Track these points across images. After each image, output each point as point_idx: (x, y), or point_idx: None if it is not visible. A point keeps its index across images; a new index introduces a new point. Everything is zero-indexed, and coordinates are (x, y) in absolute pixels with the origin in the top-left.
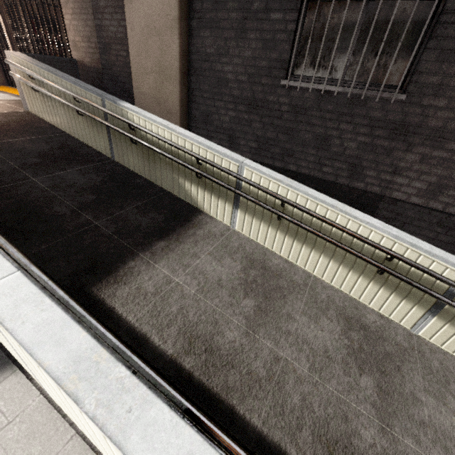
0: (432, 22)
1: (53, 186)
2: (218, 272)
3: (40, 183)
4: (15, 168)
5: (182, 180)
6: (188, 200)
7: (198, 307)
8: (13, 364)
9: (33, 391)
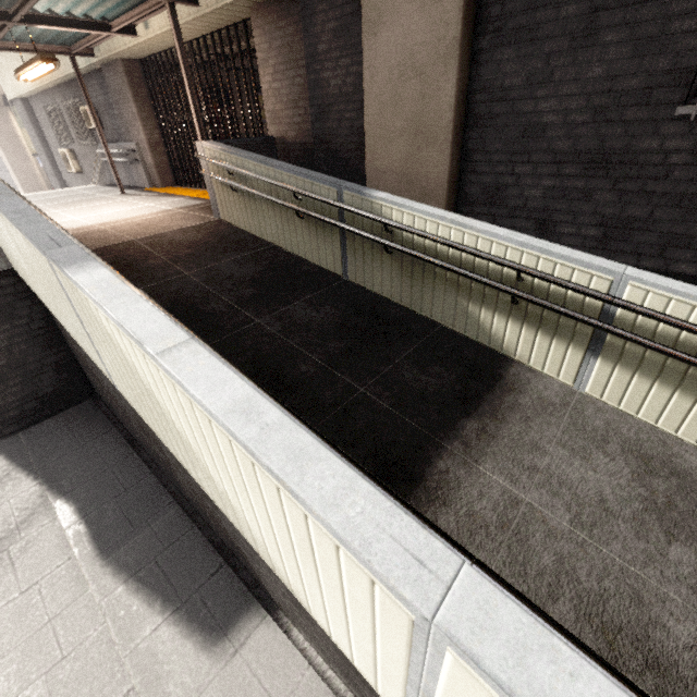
0: None
1: (285, 330)
2: (592, 483)
3: (268, 326)
4: (231, 306)
5: (475, 307)
6: (483, 340)
7: (589, 559)
8: (259, 604)
9: (298, 657)
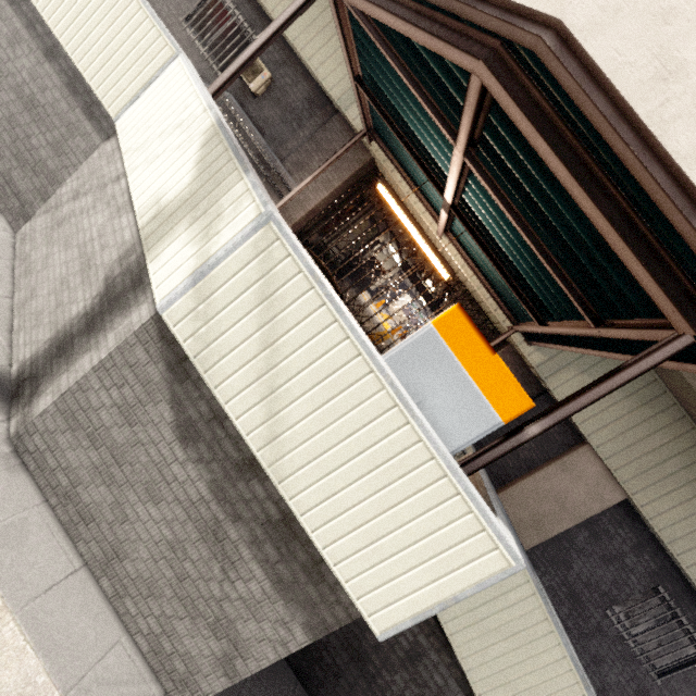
0: (690, 659)
1: None
2: None
3: None
4: None
5: None
6: None
7: None
8: None
9: None
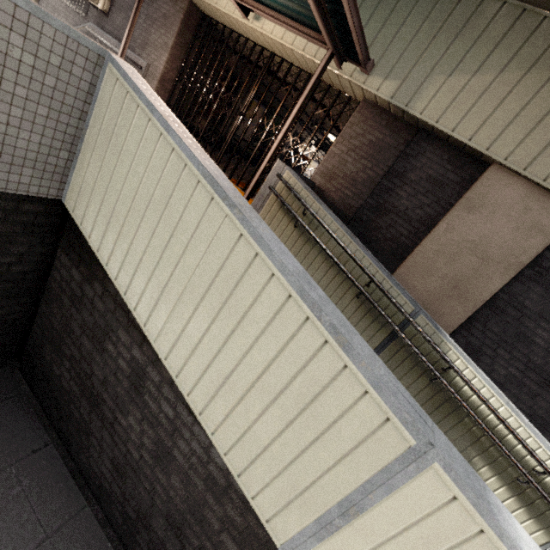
0: None
1: None
2: None
3: None
4: None
5: (480, 461)
6: None
7: None
8: None
9: None
